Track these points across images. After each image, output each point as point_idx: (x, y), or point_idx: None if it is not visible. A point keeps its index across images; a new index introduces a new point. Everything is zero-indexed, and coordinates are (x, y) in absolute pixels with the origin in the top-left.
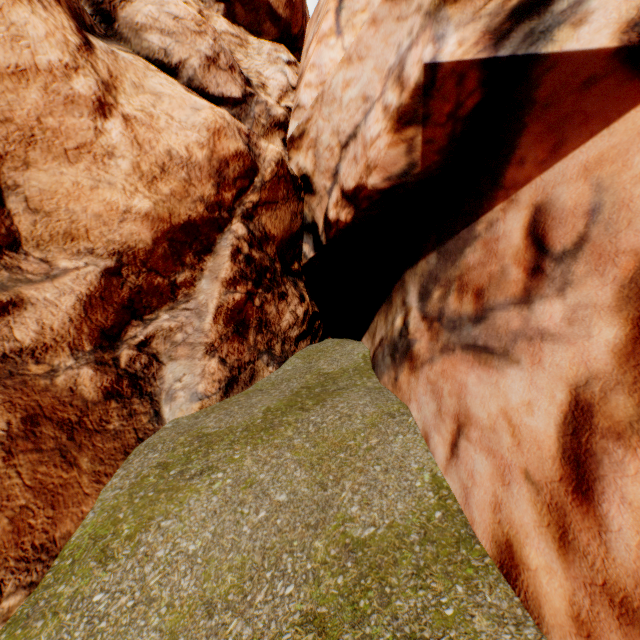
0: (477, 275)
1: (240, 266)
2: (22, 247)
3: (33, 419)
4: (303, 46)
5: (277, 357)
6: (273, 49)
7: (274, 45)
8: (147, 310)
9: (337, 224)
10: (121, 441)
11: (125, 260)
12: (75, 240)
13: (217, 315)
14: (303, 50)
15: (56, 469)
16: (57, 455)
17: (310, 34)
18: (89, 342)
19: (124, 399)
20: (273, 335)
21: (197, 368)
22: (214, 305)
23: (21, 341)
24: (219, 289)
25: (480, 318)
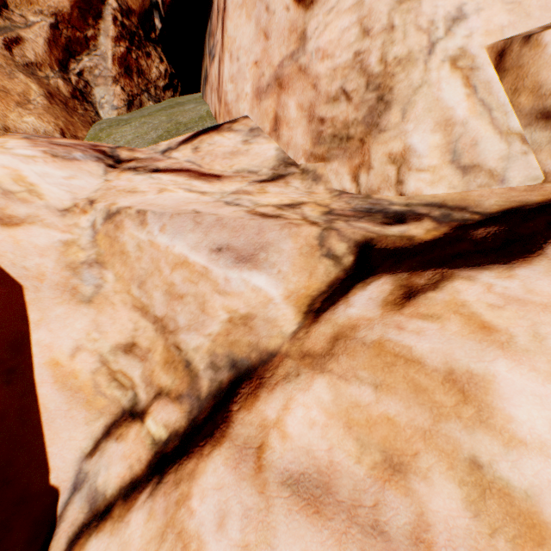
0: (214, 27)
1: (119, 29)
2: (9, 8)
3: (51, 95)
4: None
5: (154, 97)
6: None
7: None
8: (77, 54)
9: (166, 3)
10: (86, 120)
11: (59, 20)
12: (32, 5)
13: (114, 61)
14: None
15: (68, 116)
16: (66, 112)
17: None
18: (57, 66)
19: (80, 102)
20: (148, 82)
21: (111, 92)
22: (111, 54)
23: (31, 59)
24: (111, 44)
25: (214, 45)
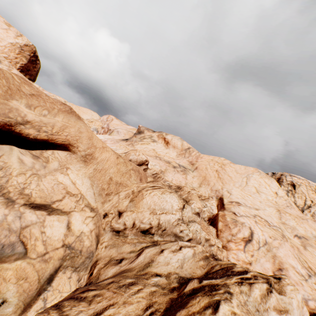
0: None
1: None
2: None
3: None
4: (221, 231)
5: None
6: (214, 231)
7: (215, 230)
8: None
9: None
10: None
11: None
12: None
13: None
14: (222, 234)
15: None
16: None
17: (227, 234)
18: None
19: None
20: None
21: None
22: None
23: None
24: None
25: None
